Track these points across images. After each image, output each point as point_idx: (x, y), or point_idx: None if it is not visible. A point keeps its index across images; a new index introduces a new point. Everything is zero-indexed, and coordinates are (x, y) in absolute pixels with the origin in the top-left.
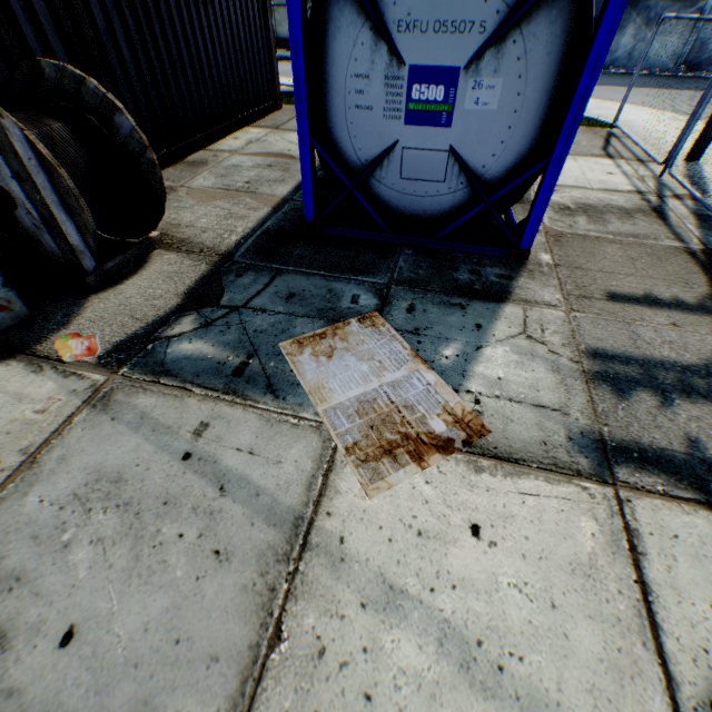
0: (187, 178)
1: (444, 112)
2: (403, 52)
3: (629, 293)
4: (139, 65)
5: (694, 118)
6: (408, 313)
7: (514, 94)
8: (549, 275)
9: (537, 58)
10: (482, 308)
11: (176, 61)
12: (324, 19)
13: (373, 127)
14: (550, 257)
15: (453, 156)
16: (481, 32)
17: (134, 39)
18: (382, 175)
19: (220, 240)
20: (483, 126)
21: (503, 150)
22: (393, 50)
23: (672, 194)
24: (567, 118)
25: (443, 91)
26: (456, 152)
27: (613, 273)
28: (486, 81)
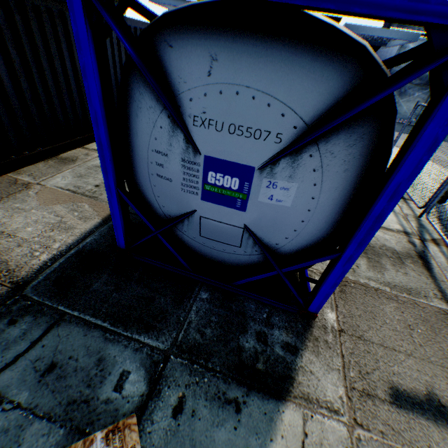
0: (49, 175)
1: (239, 198)
2: (198, 142)
3: (412, 389)
4: (21, 87)
5: (447, 184)
6: (173, 416)
7: (308, 196)
8: (333, 348)
9: (334, 171)
10: (258, 411)
11: (62, 86)
12: (128, 96)
13: (173, 193)
14: (335, 317)
15: (247, 231)
16: (276, 141)
17: (17, 69)
18: (184, 228)
19: (28, 260)
20: (277, 215)
21: (296, 235)
22: (189, 138)
23: (431, 237)
24: (361, 229)
25: (238, 181)
26: (251, 230)
27: (394, 349)
28: (281, 182)
